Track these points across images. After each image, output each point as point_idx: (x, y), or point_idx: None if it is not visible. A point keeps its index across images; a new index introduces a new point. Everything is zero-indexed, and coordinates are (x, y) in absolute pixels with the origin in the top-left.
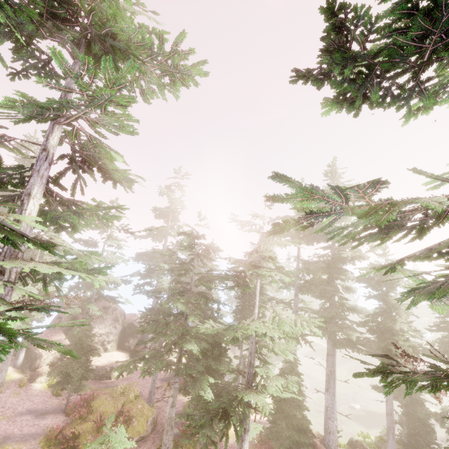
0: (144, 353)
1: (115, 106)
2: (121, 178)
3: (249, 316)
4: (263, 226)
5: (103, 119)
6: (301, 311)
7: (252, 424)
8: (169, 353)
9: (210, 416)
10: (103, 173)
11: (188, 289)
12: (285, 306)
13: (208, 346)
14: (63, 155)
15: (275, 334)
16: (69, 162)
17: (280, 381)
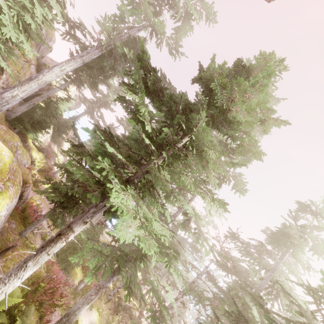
0: None
1: None
2: None
3: None
4: None
5: None
6: None
7: None
8: None
9: None
10: None
11: None
12: None
13: None
14: None
15: None
16: None
17: None
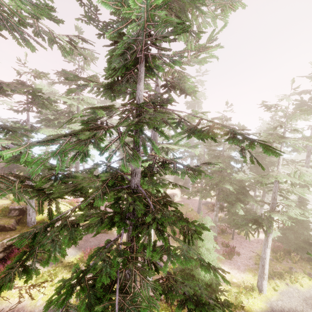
0: (198, 188)
1: (206, 53)
2: (190, 91)
3: (276, 170)
4: (288, 106)
5: (192, 61)
6: (311, 168)
7: (273, 231)
8: (213, 190)
9: (248, 221)
10: (180, 91)
11: (220, 154)
12: (305, 164)
13: (238, 187)
14: (162, 85)
15: (297, 182)
16: (163, 88)
17: (298, 210)
